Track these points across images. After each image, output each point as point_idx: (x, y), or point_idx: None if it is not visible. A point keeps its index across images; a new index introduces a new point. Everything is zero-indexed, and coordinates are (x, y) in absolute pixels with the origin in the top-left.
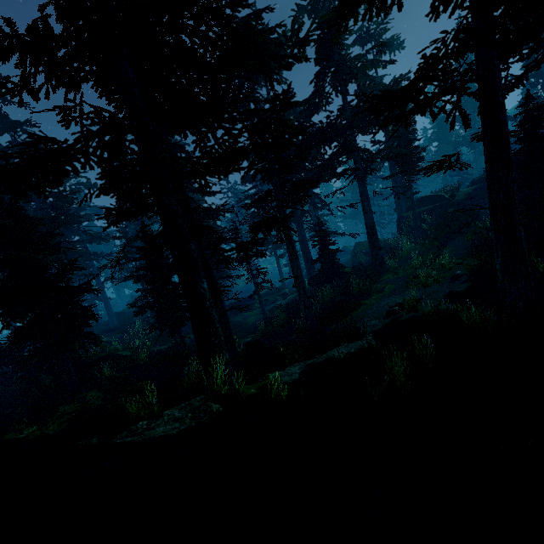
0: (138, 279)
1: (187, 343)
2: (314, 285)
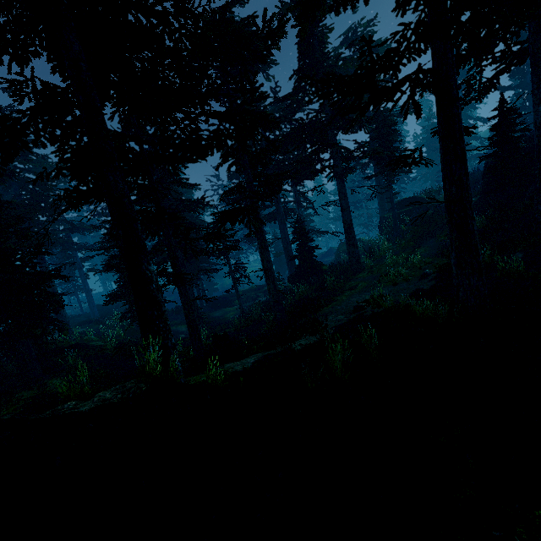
0: (111, 267)
1: None
2: (293, 282)
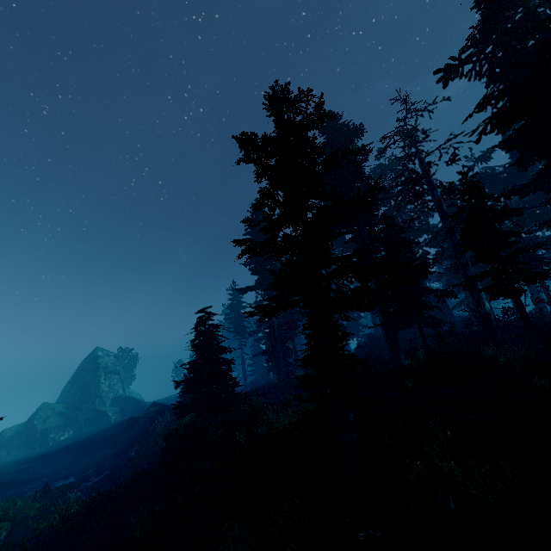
0: None
1: None
2: None
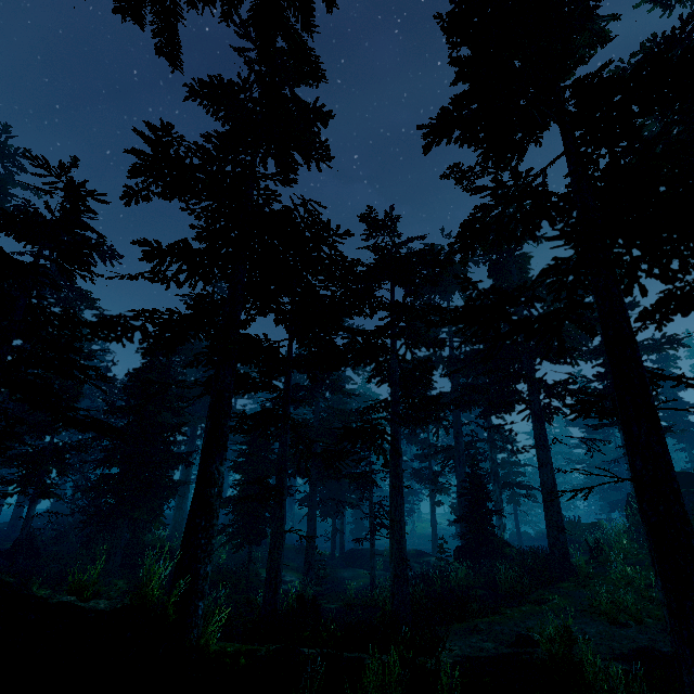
0: (235, 465)
1: (262, 577)
2: (460, 559)
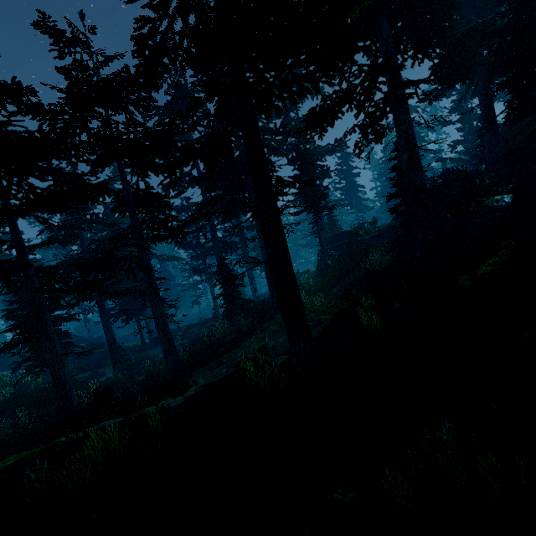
0: (8, 313)
1: (81, 380)
2: (226, 319)
